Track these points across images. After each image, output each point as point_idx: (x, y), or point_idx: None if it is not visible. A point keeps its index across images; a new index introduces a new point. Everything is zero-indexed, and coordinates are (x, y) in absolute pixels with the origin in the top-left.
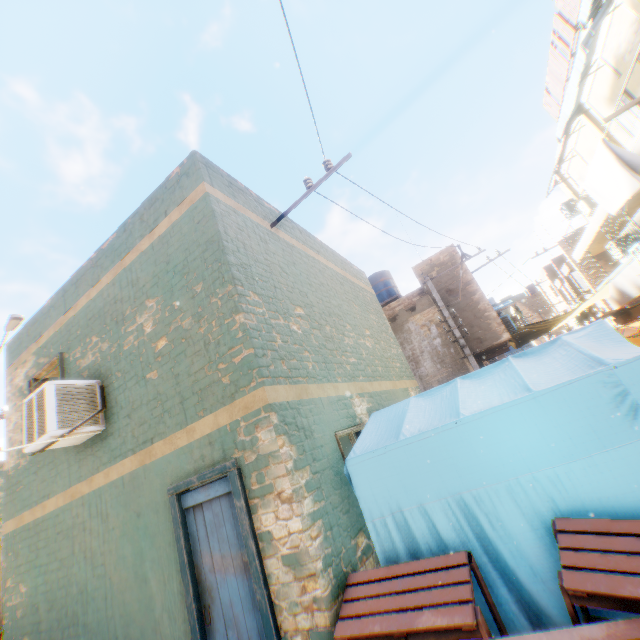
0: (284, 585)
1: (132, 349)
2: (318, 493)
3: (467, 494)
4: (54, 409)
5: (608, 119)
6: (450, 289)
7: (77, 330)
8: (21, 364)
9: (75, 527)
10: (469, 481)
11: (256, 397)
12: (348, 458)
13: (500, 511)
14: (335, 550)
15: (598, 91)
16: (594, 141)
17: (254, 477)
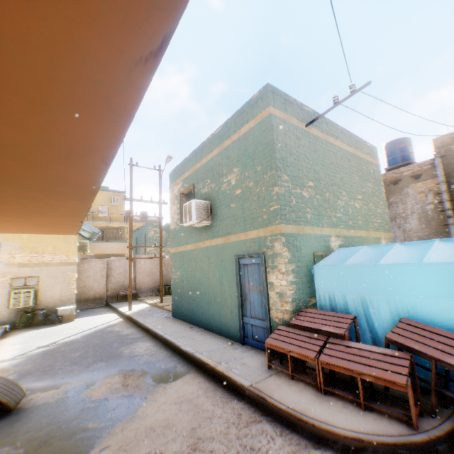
0: (275, 302)
1: (225, 191)
2: (296, 275)
3: (366, 297)
4: (194, 211)
5: None
6: None
7: (200, 174)
8: (175, 184)
9: (197, 258)
10: (369, 292)
11: (277, 228)
12: (315, 265)
13: (379, 308)
14: (298, 298)
15: None
16: None
17: (270, 260)
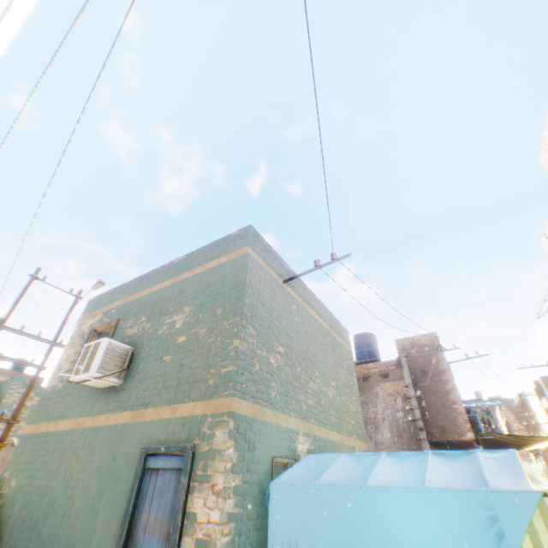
0: None
1: (162, 335)
2: (241, 499)
3: None
4: (100, 357)
5: None
6: (424, 370)
7: (135, 308)
8: (92, 316)
9: (69, 449)
10: (356, 542)
11: (225, 403)
12: (273, 480)
13: None
14: None
15: None
16: None
17: (201, 463)
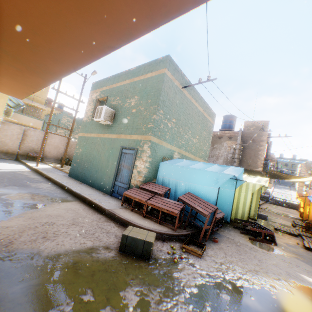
0: (135, 175)
1: (126, 107)
2: (150, 164)
3: (178, 181)
4: (103, 113)
5: None
6: (253, 139)
7: (114, 92)
8: (95, 92)
9: (96, 143)
10: (180, 179)
11: (148, 137)
12: (161, 162)
13: (182, 187)
14: (148, 176)
15: None
16: None
17: (139, 153)
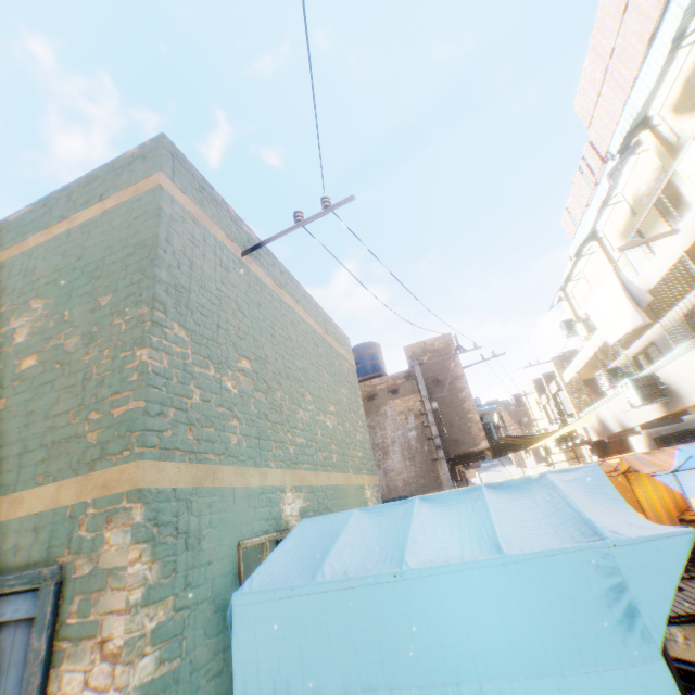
0: None
1: None
2: (173, 644)
3: (386, 692)
4: None
5: (622, 248)
6: (438, 379)
7: None
8: None
9: None
10: (393, 671)
11: (124, 474)
12: (238, 591)
13: None
14: None
15: (613, 223)
16: (602, 269)
17: (78, 602)
